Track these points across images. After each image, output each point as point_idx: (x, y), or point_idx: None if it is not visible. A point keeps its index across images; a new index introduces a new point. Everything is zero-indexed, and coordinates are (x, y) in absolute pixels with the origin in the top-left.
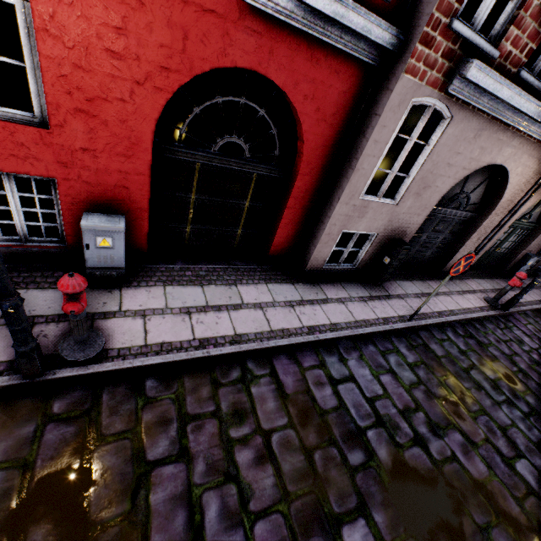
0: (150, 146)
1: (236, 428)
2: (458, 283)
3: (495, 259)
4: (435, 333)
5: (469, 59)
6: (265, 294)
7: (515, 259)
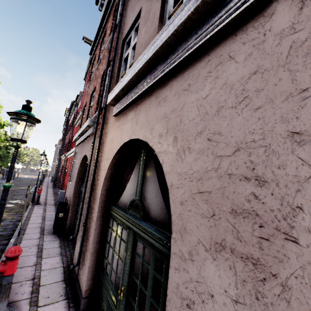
0: None
1: (5, 211)
2: (56, 286)
3: None
4: (1, 246)
5: None
6: (50, 214)
7: None
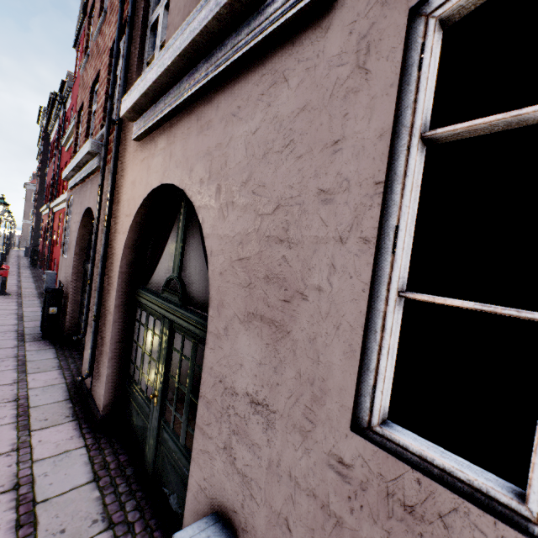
0: None
1: None
2: (57, 407)
3: (180, 470)
4: None
5: None
6: (32, 310)
7: (187, 511)
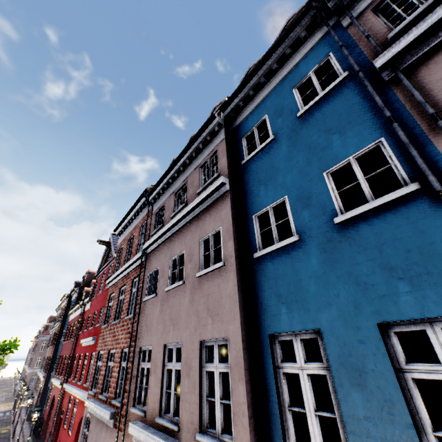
0: (74, 440)
1: None
2: None
3: None
4: None
5: (89, 398)
6: None
7: None
